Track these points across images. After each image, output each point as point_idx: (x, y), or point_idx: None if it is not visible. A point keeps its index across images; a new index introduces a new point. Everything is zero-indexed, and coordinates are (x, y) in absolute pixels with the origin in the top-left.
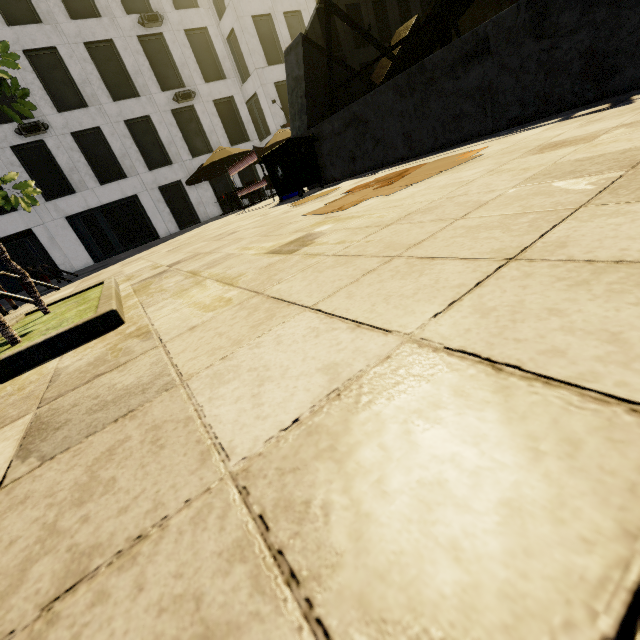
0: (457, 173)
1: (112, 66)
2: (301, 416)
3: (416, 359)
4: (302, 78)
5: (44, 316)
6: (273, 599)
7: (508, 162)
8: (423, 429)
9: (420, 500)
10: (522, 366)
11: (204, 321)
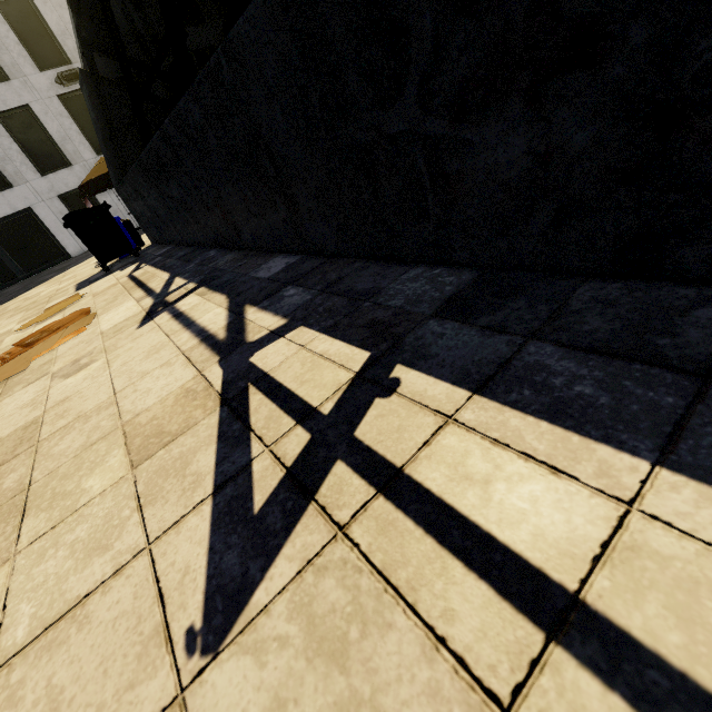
0: None
1: None
2: None
3: None
4: (97, 123)
5: None
6: None
7: None
8: None
9: None
10: None
11: None
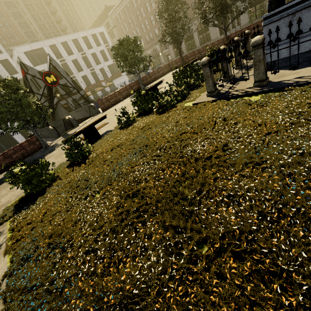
0: None
1: None
2: None
3: None
4: None
5: None
6: None
7: None
8: None
9: None
10: None
11: None
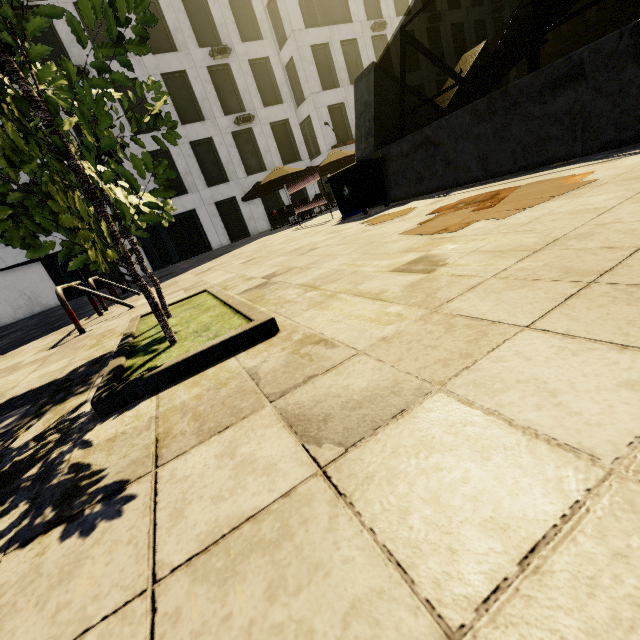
0: (578, 199)
1: (183, 94)
2: None
3: None
4: (372, 103)
5: (169, 319)
6: None
7: None
8: None
9: None
10: None
11: (391, 333)
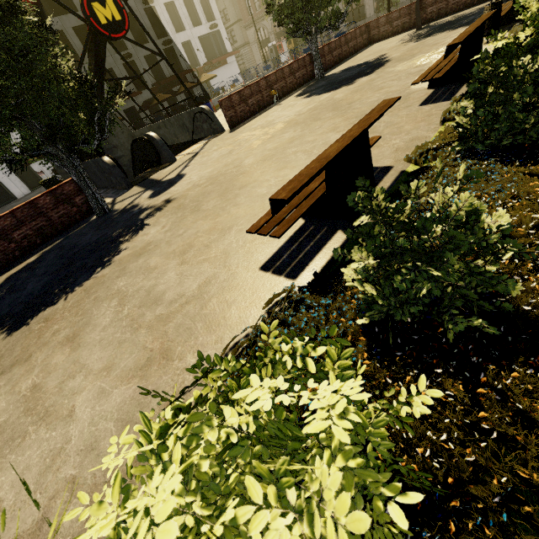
0: None
1: None
2: None
3: None
4: None
5: None
6: None
7: None
8: None
9: None
10: None
11: None
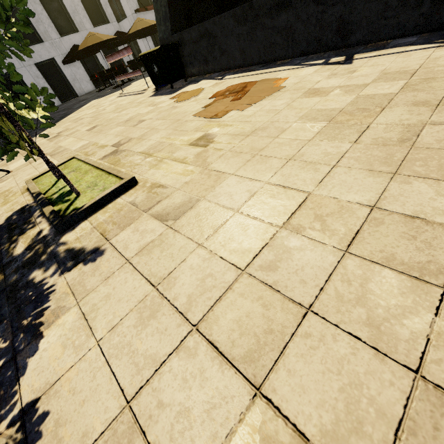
0: (274, 101)
1: None
2: (246, 200)
3: (269, 187)
4: None
5: (60, 180)
6: (254, 220)
7: (295, 100)
8: (272, 199)
9: (273, 207)
10: (289, 187)
11: (189, 180)
